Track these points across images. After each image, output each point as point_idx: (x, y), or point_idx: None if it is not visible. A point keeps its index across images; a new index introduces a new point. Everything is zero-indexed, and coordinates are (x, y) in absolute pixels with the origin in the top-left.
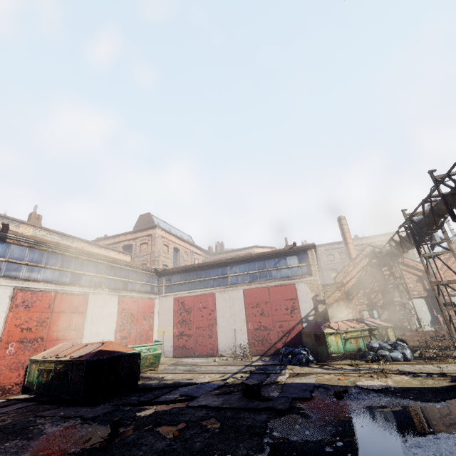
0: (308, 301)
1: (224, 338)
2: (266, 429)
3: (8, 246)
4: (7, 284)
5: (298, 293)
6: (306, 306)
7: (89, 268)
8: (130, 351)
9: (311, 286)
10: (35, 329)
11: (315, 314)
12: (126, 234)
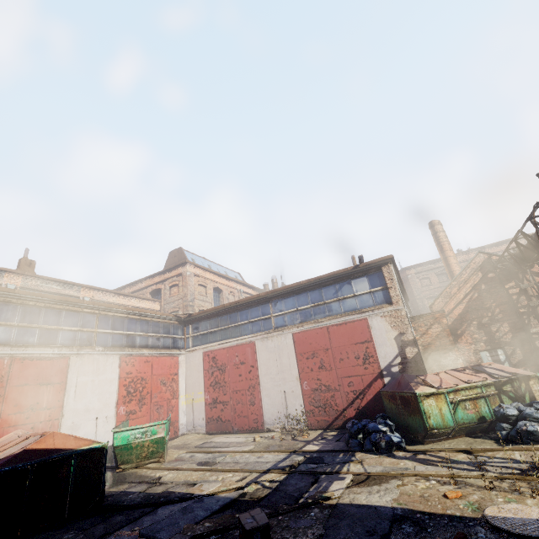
0: (390, 343)
1: (270, 405)
2: None
3: None
4: None
5: (372, 333)
6: (386, 352)
7: (69, 320)
8: (86, 446)
9: (392, 320)
10: None
11: (403, 363)
12: (153, 276)
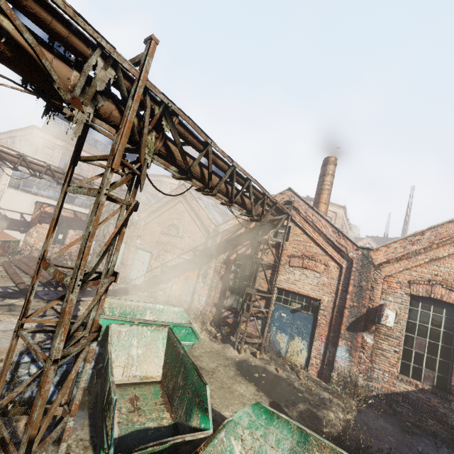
0: None
1: None
2: None
3: None
4: None
5: None
6: None
7: None
8: None
9: None
10: None
11: None
12: (22, 129)
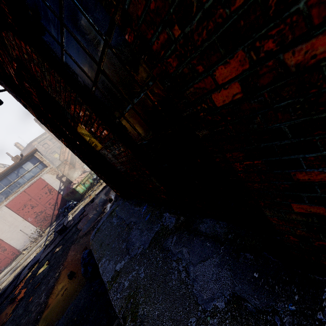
0: (55, 180)
1: (17, 241)
2: (78, 228)
3: None
4: None
5: (46, 181)
6: (56, 184)
7: None
8: None
9: (51, 172)
10: None
11: (64, 184)
12: None
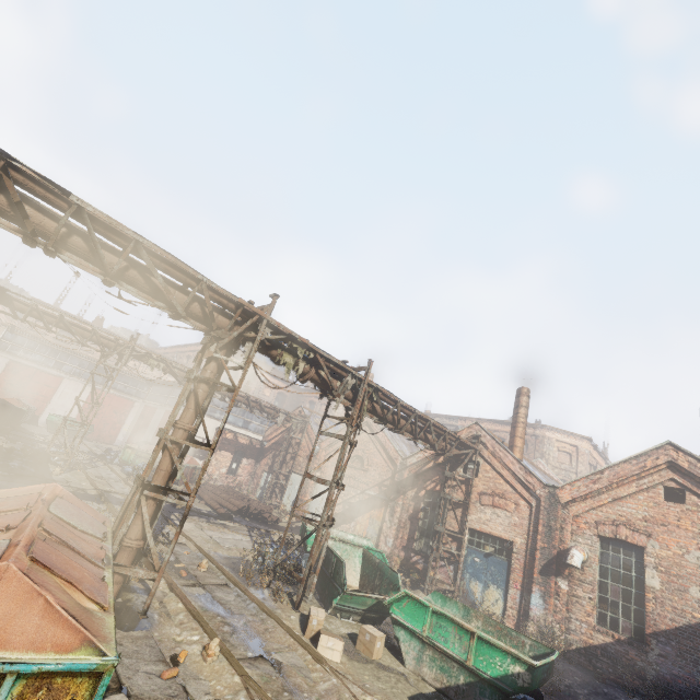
0: None
1: None
2: None
3: (15, 336)
4: (7, 357)
5: None
6: None
7: (73, 361)
8: (20, 407)
9: None
10: (16, 386)
11: None
12: (192, 345)
